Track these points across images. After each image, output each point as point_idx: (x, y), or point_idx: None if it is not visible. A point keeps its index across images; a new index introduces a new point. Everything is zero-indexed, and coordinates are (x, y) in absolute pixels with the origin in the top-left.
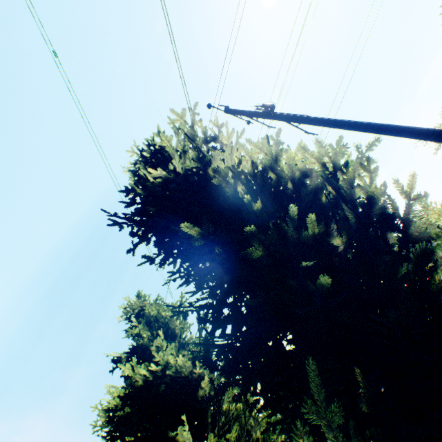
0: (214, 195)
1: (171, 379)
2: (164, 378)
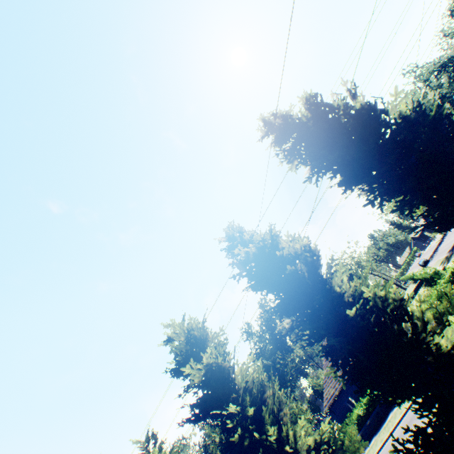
0: (385, 122)
1: (311, 256)
2: (309, 253)
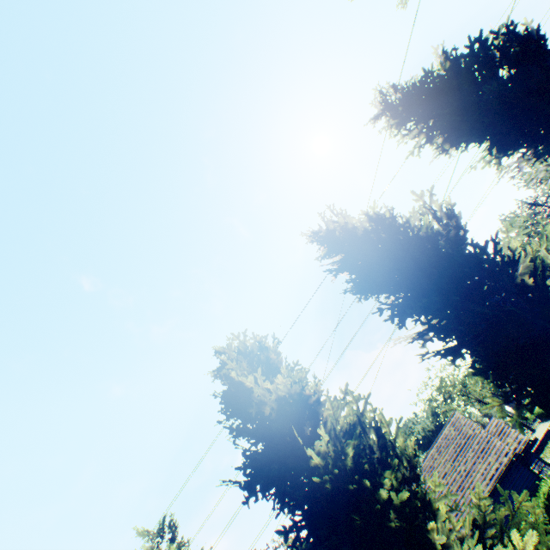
0: None
1: (453, 226)
2: (452, 220)
